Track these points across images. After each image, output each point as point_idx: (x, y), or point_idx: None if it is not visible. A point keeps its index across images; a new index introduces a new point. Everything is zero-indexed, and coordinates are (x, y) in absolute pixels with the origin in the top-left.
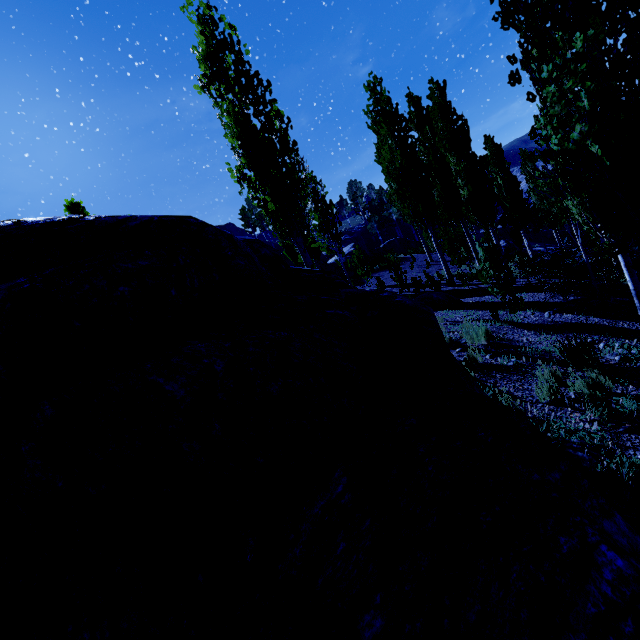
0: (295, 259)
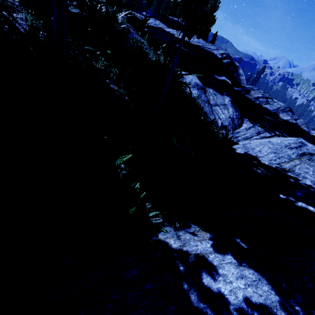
0: None
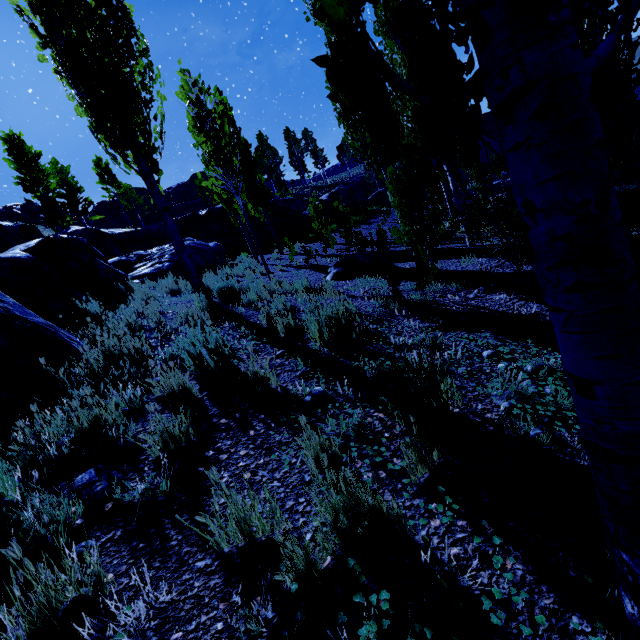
0: (228, 206)
